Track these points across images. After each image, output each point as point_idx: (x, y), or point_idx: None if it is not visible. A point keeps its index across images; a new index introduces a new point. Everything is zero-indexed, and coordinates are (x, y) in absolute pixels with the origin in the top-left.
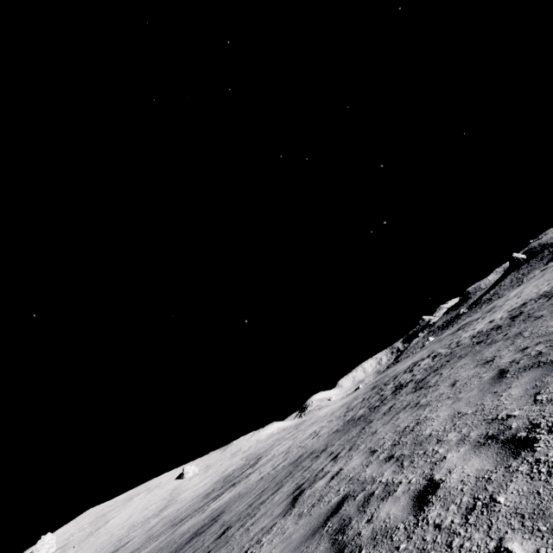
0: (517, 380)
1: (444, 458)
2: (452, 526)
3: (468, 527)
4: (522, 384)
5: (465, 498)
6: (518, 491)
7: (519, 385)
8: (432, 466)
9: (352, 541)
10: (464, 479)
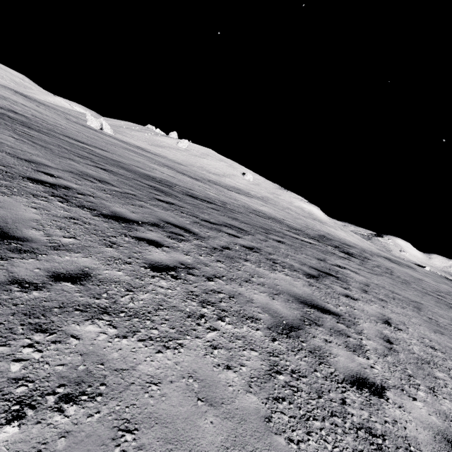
0: None
1: None
2: None
3: None
4: None
5: None
6: None
7: None
8: None
9: None
10: None
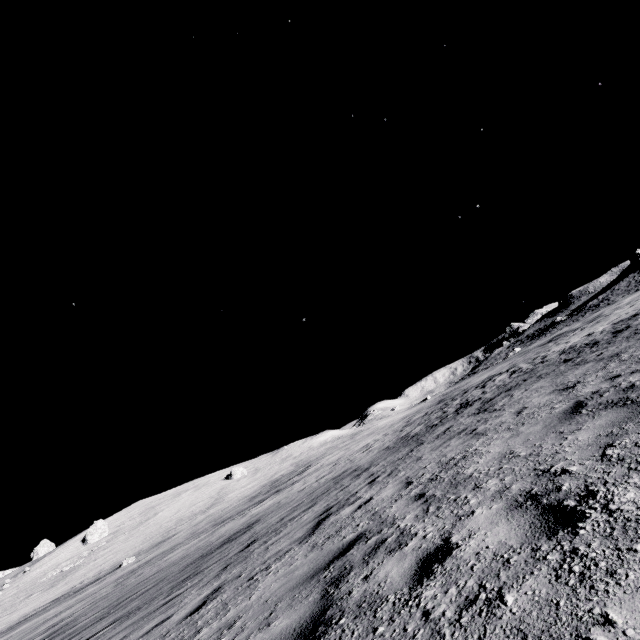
0: (591, 420)
1: (472, 513)
2: (440, 621)
3: (457, 630)
4: (595, 427)
5: (470, 582)
6: (534, 593)
7: (591, 429)
8: (455, 521)
9: (340, 601)
10: (480, 553)
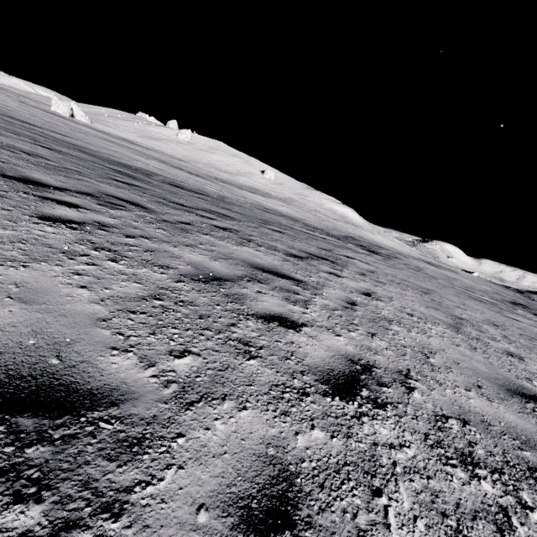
0: None
1: None
2: None
3: None
4: None
5: None
6: None
7: None
8: None
9: None
10: None
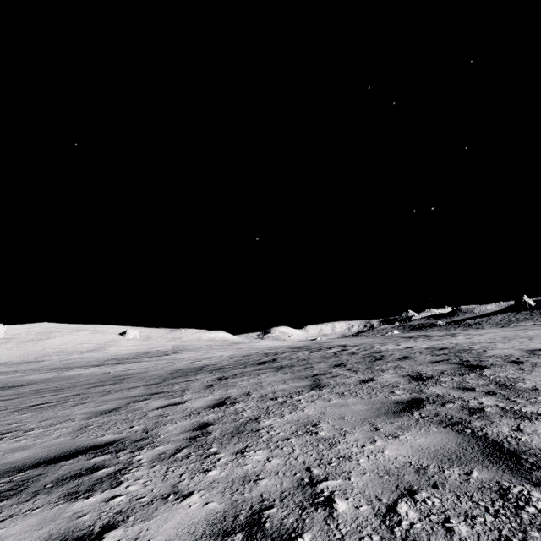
0: None
1: None
2: None
3: None
4: None
5: None
6: None
7: None
8: None
9: None
10: None
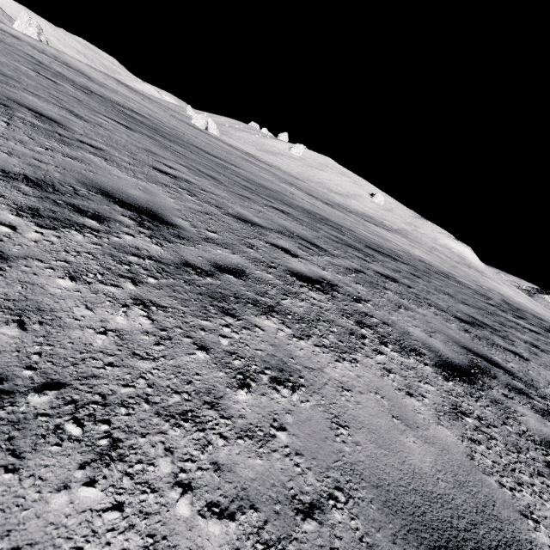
0: None
1: None
2: None
3: None
4: None
5: None
6: None
7: None
8: None
9: None
10: None
